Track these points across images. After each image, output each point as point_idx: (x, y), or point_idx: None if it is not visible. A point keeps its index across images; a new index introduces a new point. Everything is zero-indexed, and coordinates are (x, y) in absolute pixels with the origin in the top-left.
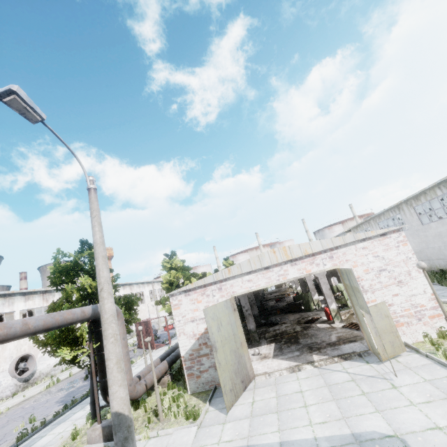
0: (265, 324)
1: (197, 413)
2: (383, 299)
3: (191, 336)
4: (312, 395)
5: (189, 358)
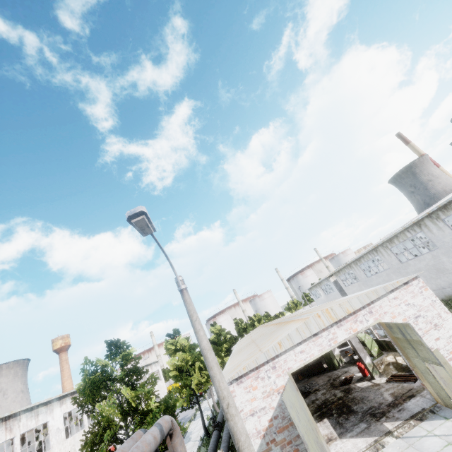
0: None
1: None
2: (429, 345)
3: (254, 435)
4: None
5: None
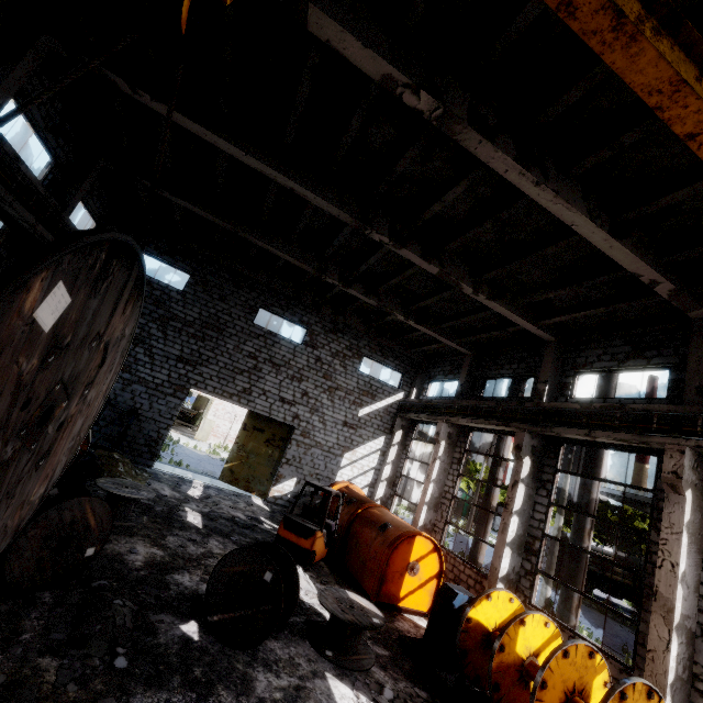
0: None
1: None
2: (219, 423)
3: None
4: None
5: None
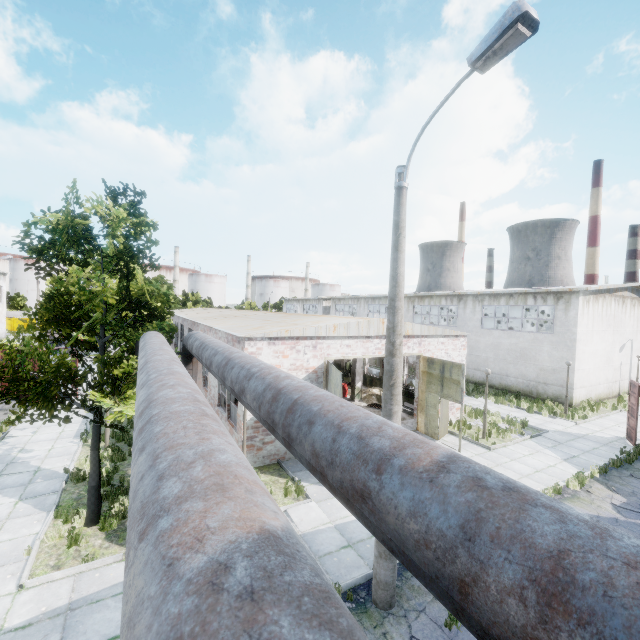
0: None
1: (303, 489)
2: None
3: None
4: None
5: (253, 426)
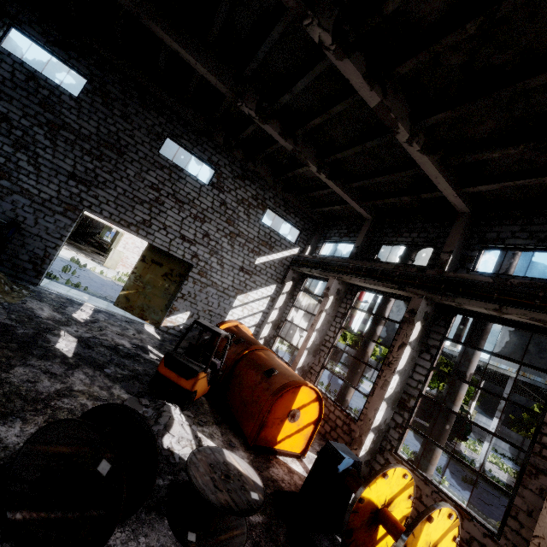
0: (72, 239)
1: None
2: (128, 255)
3: None
4: (66, 253)
5: None
